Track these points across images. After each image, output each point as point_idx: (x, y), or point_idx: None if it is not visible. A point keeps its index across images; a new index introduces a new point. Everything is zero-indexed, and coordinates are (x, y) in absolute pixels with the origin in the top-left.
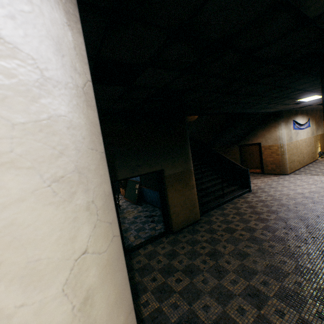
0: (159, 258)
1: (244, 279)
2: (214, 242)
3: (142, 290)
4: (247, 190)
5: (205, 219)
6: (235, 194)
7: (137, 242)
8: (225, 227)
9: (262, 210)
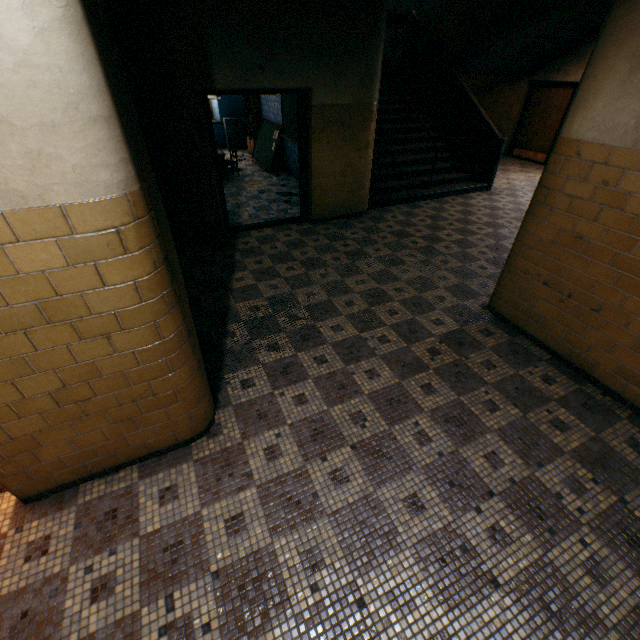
0: (276, 245)
1: (376, 282)
2: (367, 243)
3: (240, 269)
4: (482, 186)
5: (374, 215)
6: (453, 188)
7: (251, 223)
8: (398, 230)
9: (478, 221)
